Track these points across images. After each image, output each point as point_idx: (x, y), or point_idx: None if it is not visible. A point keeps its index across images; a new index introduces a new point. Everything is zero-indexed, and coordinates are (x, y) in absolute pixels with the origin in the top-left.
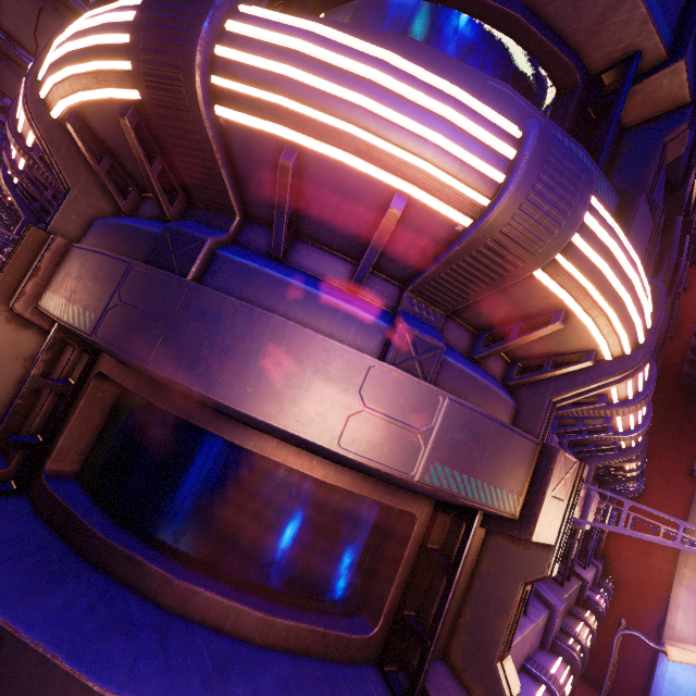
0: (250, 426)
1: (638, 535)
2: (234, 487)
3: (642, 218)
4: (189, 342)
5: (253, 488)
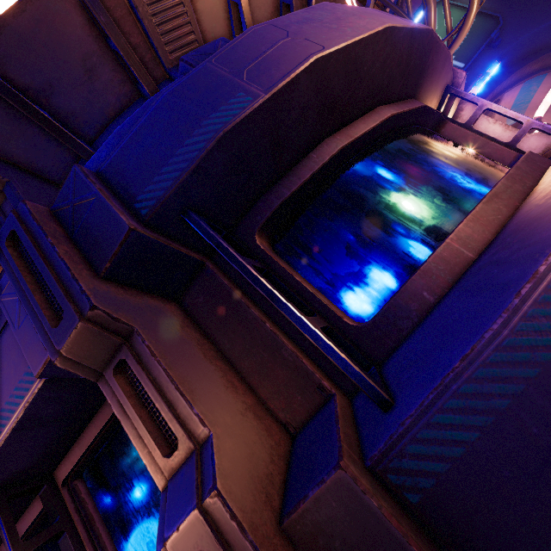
0: (380, 100)
1: None
2: (419, 152)
3: None
4: (320, 30)
5: (421, 146)
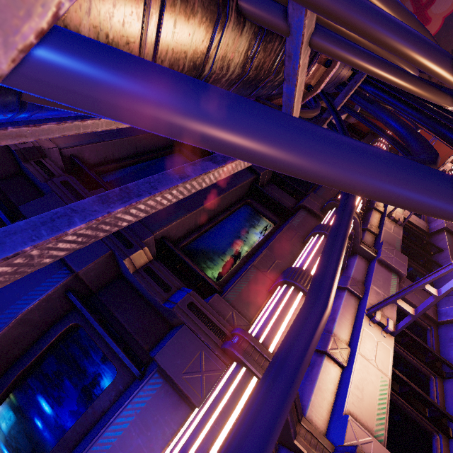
0: None
1: (422, 311)
2: None
3: (174, 357)
4: None
5: None
